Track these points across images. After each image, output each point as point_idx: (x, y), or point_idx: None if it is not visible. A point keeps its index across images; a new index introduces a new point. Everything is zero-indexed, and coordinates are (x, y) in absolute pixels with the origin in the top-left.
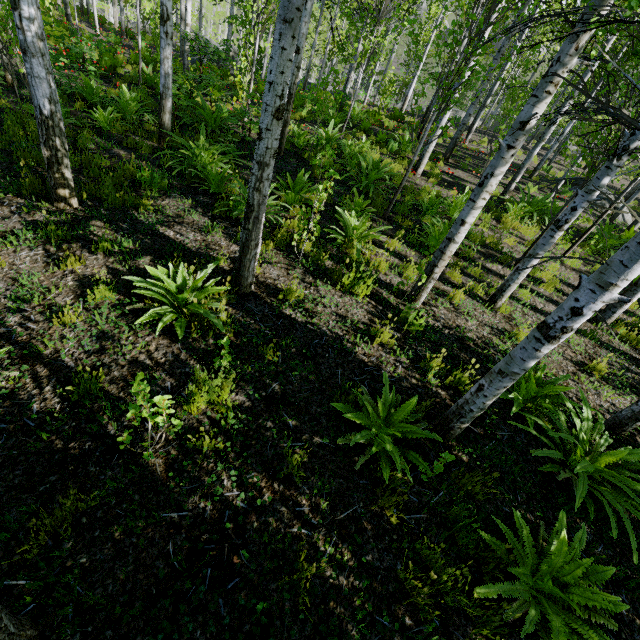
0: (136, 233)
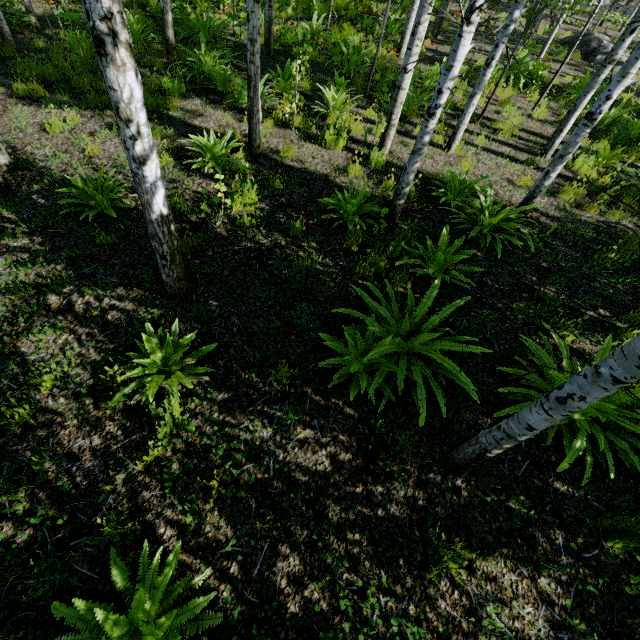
0: (173, 125)
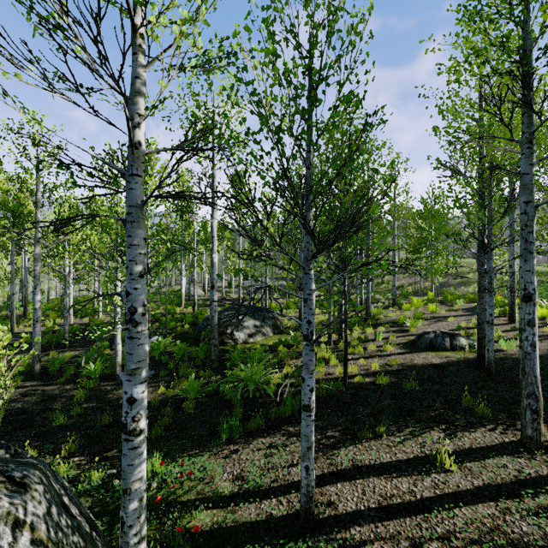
0: None
